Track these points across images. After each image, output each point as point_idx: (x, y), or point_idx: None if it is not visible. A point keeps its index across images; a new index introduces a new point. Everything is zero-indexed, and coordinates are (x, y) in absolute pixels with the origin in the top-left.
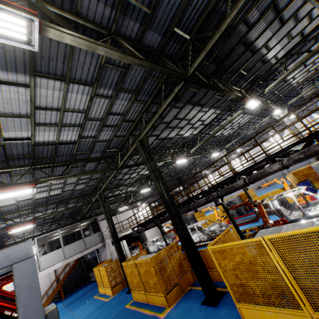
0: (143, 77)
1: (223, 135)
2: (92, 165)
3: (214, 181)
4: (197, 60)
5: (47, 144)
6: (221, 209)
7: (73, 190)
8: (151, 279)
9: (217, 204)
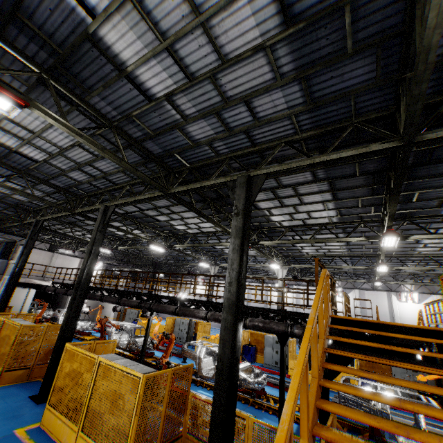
0: (137, 162)
1: (225, 251)
2: (48, 189)
3: (200, 290)
4: (180, 187)
5: (1, 145)
6: (168, 324)
7: (9, 195)
8: (5, 347)
9: (143, 314)
